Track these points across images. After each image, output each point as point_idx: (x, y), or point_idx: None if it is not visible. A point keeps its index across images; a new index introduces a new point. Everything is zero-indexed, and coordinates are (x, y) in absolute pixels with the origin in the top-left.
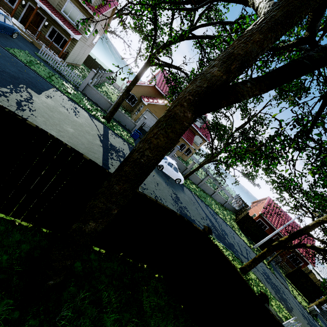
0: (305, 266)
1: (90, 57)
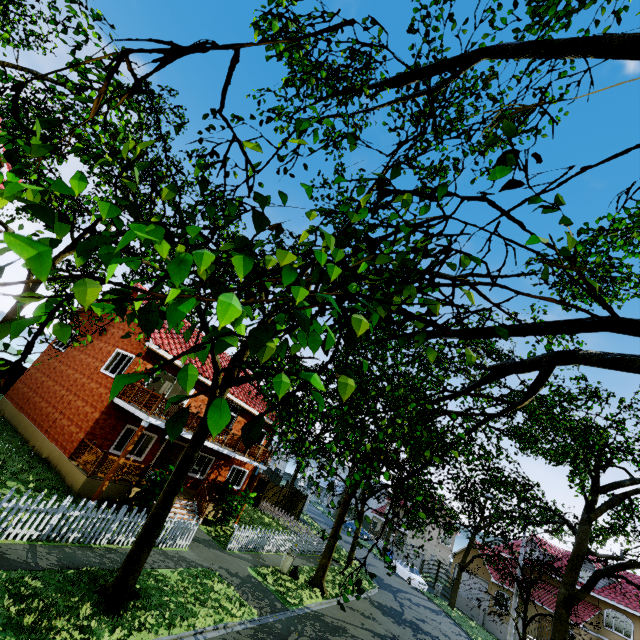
0: None
1: None
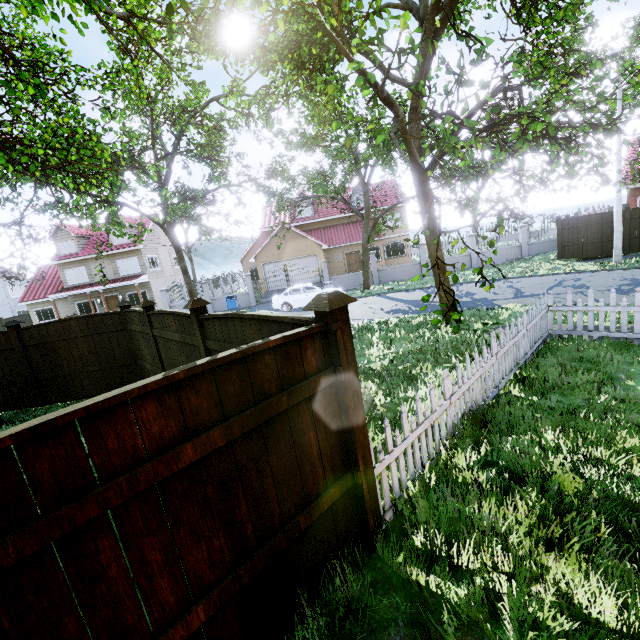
0: None
1: None
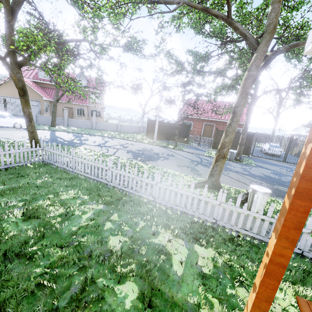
0: None
1: None
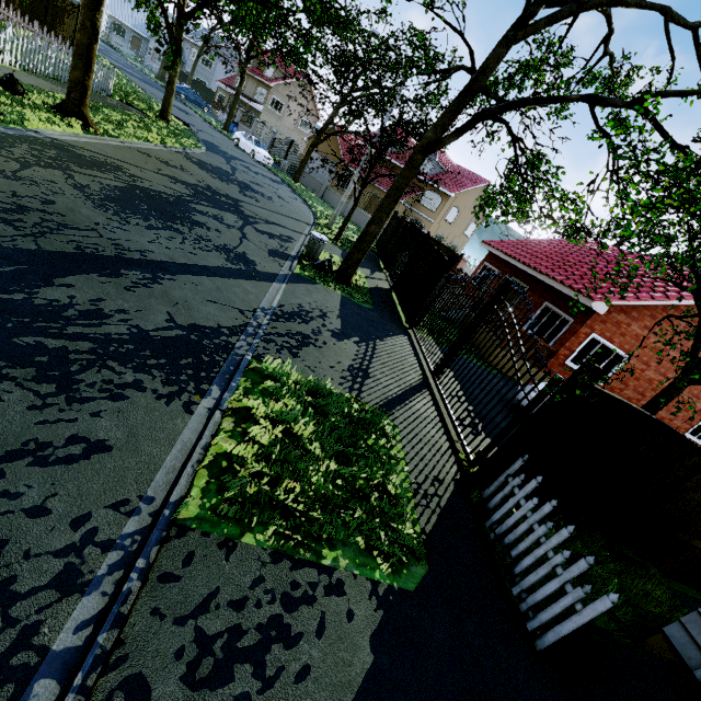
0: (579, 328)
1: None
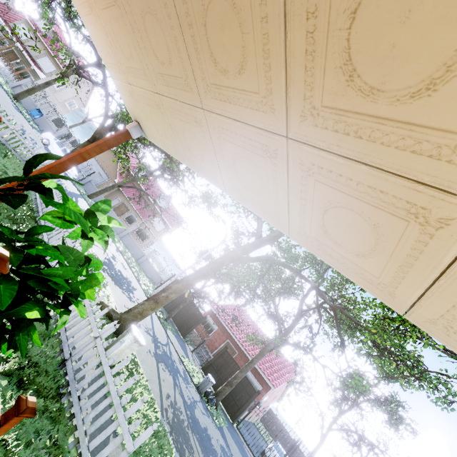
0: (265, 394)
1: (69, 134)
